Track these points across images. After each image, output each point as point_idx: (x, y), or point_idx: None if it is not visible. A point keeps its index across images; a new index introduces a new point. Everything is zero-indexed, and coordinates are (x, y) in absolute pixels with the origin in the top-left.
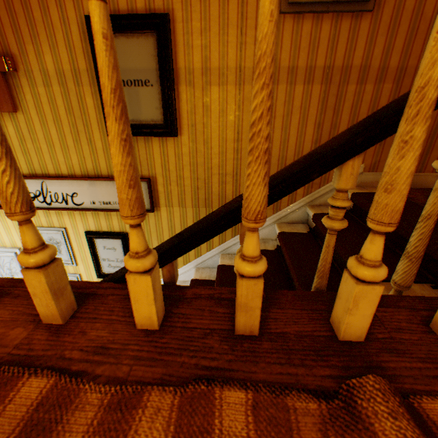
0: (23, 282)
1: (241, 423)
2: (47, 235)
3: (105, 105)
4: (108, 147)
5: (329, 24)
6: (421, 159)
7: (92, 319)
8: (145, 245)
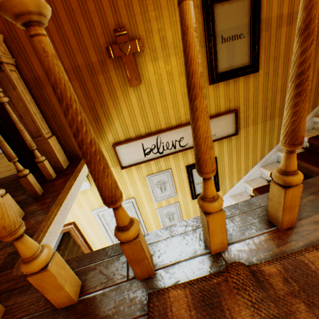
0: None
1: None
2: (156, 179)
3: None
4: (207, 94)
5: None
6: None
7: None
8: None
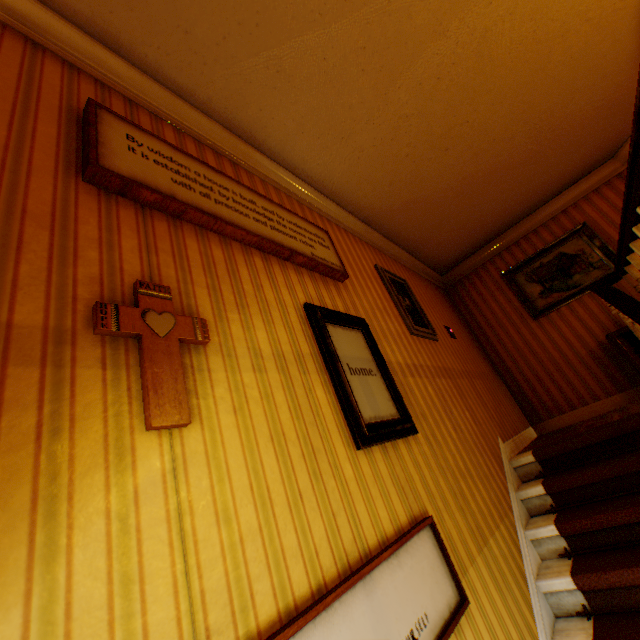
0: None
1: None
2: None
3: None
4: (360, 472)
5: (429, 344)
6: (505, 426)
7: None
8: None
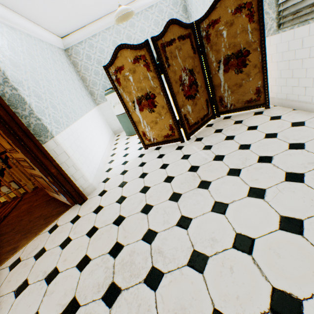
0: None
1: None
2: None
3: None
4: None
5: None
6: None
7: None
8: None
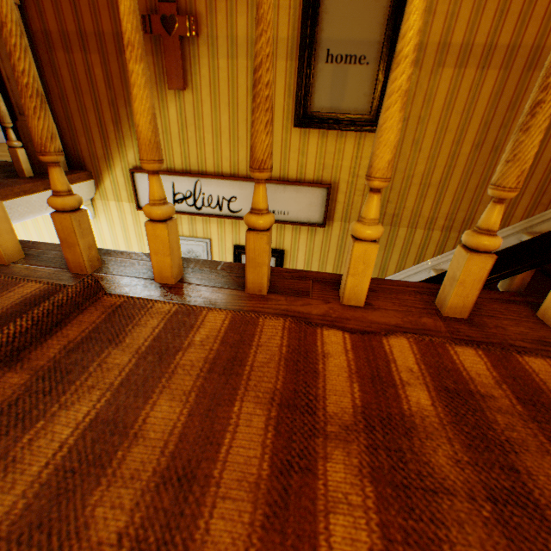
0: None
1: None
2: (186, 246)
3: None
4: (288, 142)
5: None
6: None
7: (489, 317)
8: None
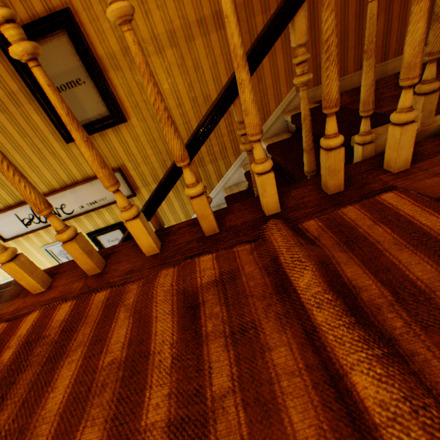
0: (63, 265)
1: (210, 265)
2: (56, 249)
3: (67, 125)
4: (72, 154)
5: None
6: (341, 63)
7: (118, 263)
8: (128, 202)
